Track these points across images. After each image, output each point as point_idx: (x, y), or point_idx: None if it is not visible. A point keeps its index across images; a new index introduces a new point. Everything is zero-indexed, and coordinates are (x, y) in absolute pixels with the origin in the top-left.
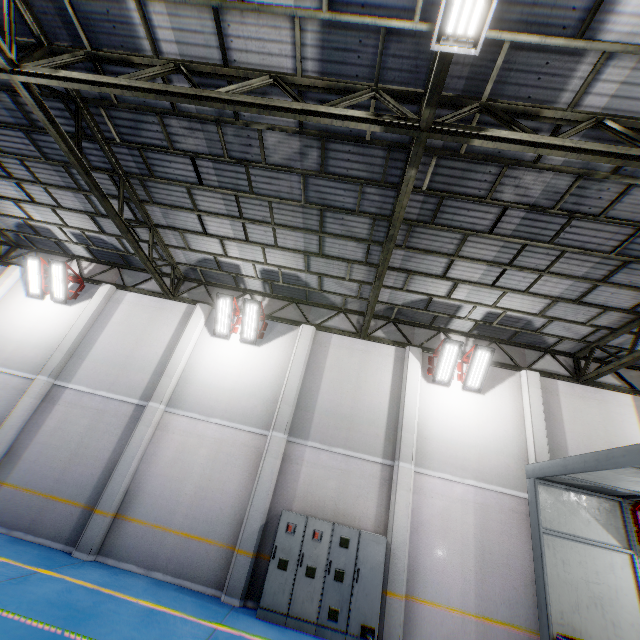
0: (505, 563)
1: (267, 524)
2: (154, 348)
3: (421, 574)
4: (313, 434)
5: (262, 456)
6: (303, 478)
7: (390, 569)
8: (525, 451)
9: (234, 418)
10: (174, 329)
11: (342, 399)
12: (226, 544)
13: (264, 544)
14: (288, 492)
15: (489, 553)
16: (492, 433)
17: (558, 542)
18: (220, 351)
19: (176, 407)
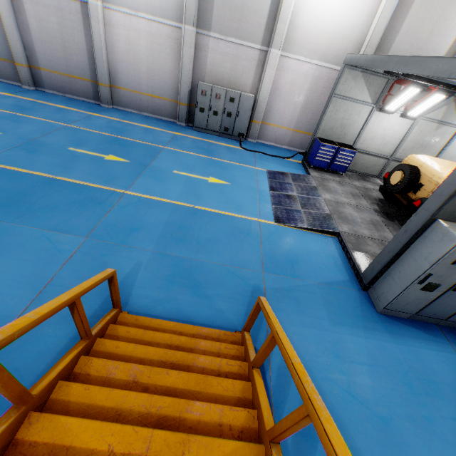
0: (317, 108)
1: (192, 90)
2: None
3: (271, 113)
4: (214, 26)
5: (181, 46)
6: (209, 61)
7: (255, 111)
8: (364, 37)
9: (155, 13)
10: None
11: None
12: (173, 100)
13: (192, 100)
14: (201, 71)
15: (310, 104)
16: (347, 21)
17: (339, 101)
18: None
19: (109, 4)
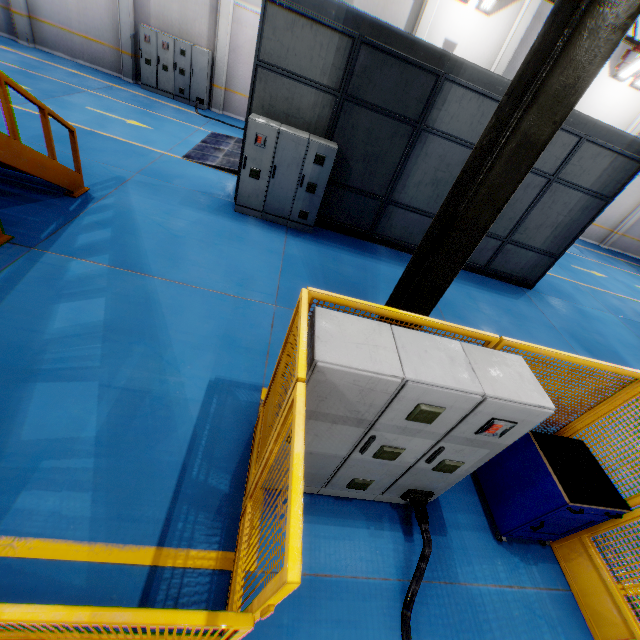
0: None
1: (137, 36)
2: None
3: (236, 78)
4: None
5: None
6: (153, 2)
7: (215, 73)
8: None
9: None
10: None
11: None
12: (114, 47)
13: (138, 50)
14: (145, 13)
15: None
16: None
17: None
18: None
19: None
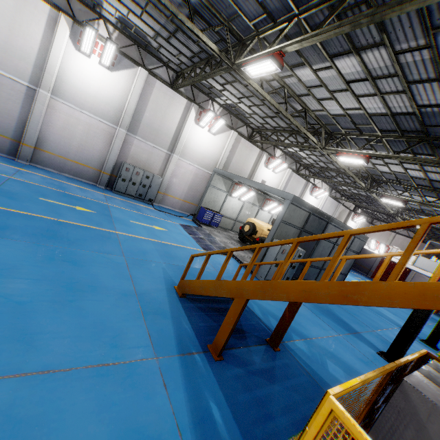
0: (196, 190)
1: (115, 165)
2: (29, 43)
3: (170, 189)
4: (139, 133)
5: (113, 137)
6: (132, 151)
7: (161, 186)
8: (218, 160)
9: (97, 114)
10: (43, 30)
11: (155, 120)
12: (97, 169)
13: (114, 172)
14: (125, 155)
15: (193, 186)
16: (211, 151)
17: (212, 188)
18: (84, 65)
19: (58, 97)
